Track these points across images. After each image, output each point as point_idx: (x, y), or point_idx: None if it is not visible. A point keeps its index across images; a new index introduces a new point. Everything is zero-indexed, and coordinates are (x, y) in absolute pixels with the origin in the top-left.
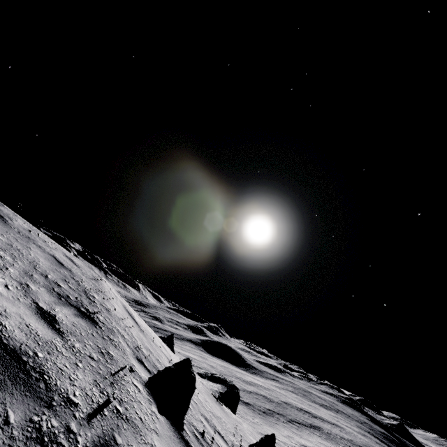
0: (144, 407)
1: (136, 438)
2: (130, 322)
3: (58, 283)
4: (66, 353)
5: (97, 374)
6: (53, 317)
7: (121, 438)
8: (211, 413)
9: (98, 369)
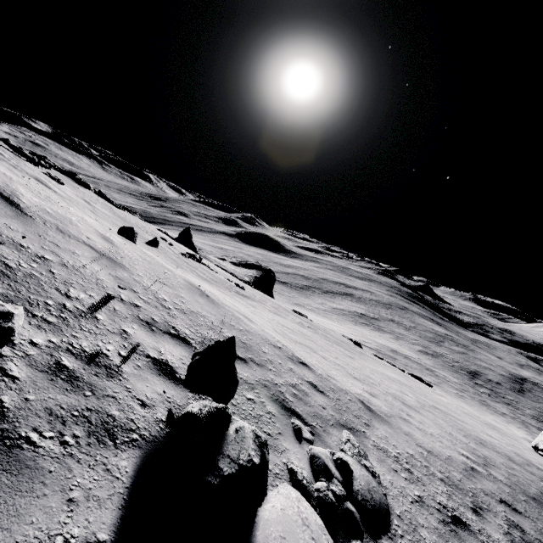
0: None
1: None
2: None
3: None
4: None
5: None
6: None
7: None
8: (180, 310)
9: None
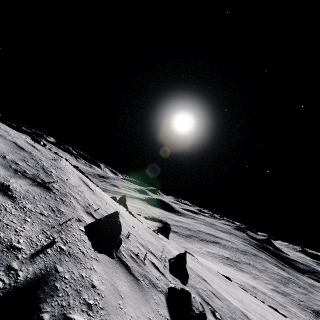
0: (87, 244)
1: (76, 266)
2: (84, 188)
3: (16, 162)
4: (16, 212)
5: (45, 225)
6: (6, 186)
7: (62, 267)
8: (147, 241)
9: (47, 222)
